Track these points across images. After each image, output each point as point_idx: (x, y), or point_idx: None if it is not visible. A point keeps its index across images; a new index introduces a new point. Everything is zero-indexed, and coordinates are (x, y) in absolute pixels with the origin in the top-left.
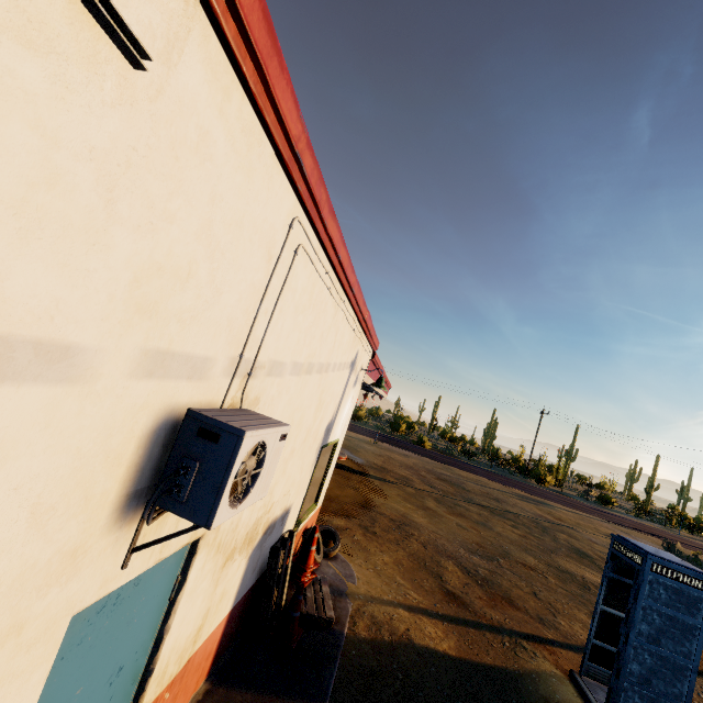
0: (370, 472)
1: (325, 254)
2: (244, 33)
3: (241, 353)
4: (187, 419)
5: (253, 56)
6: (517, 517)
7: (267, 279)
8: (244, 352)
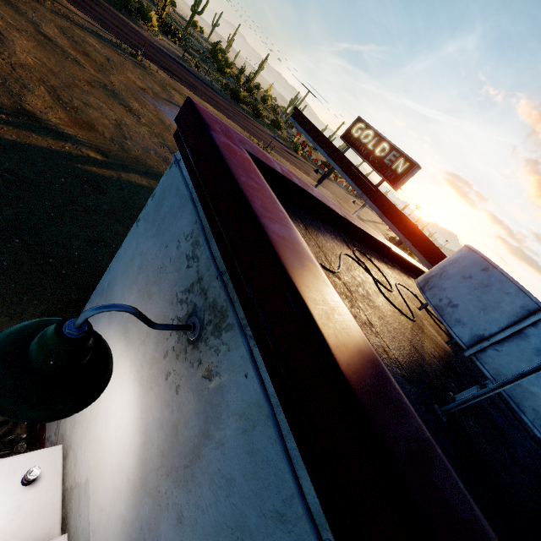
0: None
1: None
2: None
3: None
4: None
5: None
6: None
7: None
8: None
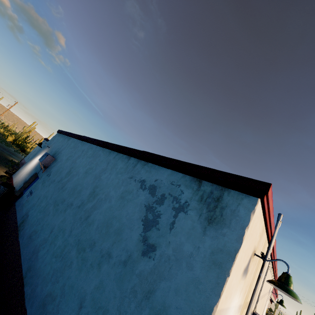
0: None
1: (271, 263)
2: (273, 248)
3: (258, 296)
4: (253, 314)
5: (272, 249)
6: None
7: (263, 277)
8: (258, 296)
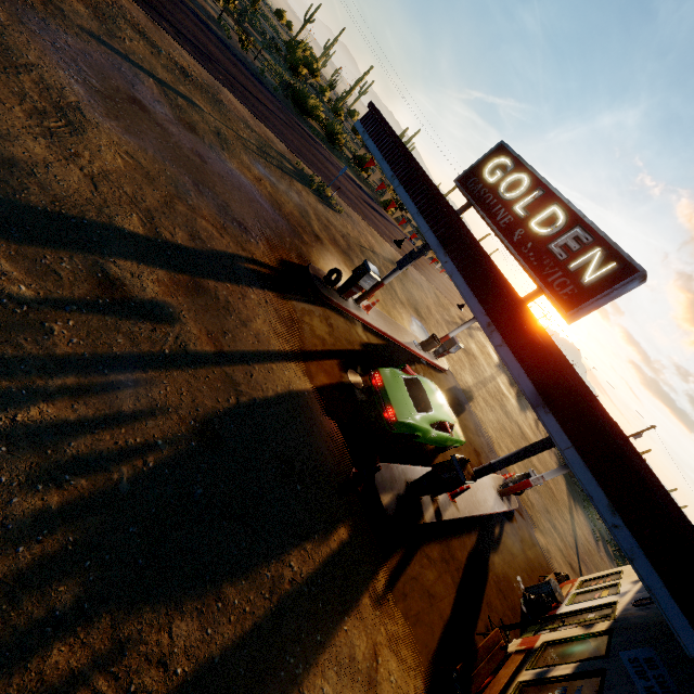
0: (460, 383)
1: None
2: None
3: None
4: None
5: None
6: (492, 388)
7: None
8: None
